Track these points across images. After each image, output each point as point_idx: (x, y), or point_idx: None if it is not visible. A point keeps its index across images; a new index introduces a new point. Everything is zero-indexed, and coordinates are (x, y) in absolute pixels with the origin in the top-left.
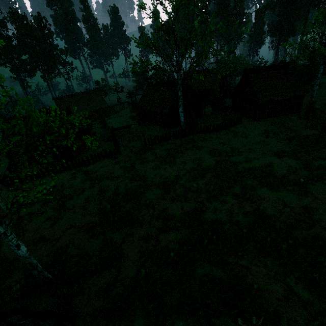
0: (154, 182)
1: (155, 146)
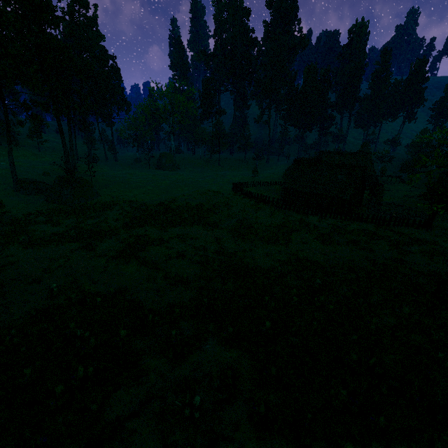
0: None
1: None
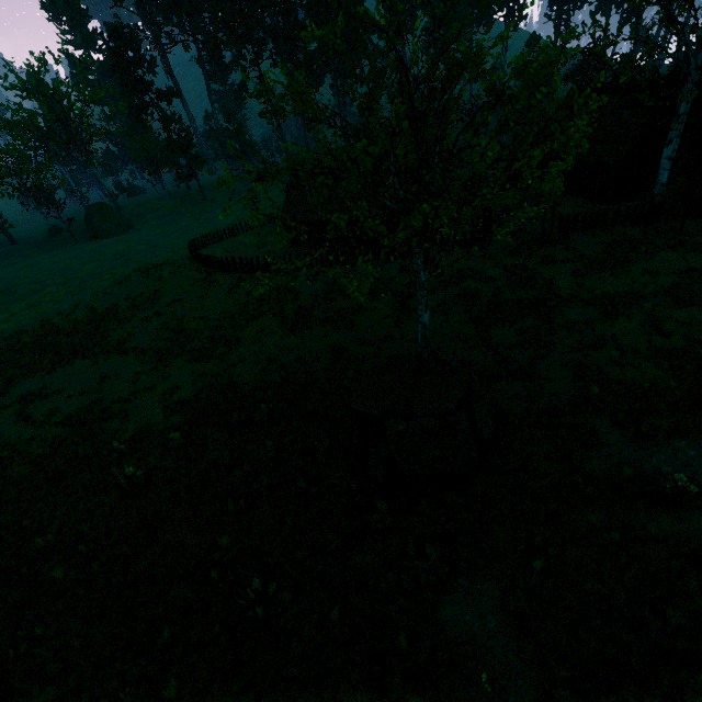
0: (577, 296)
1: (573, 236)
